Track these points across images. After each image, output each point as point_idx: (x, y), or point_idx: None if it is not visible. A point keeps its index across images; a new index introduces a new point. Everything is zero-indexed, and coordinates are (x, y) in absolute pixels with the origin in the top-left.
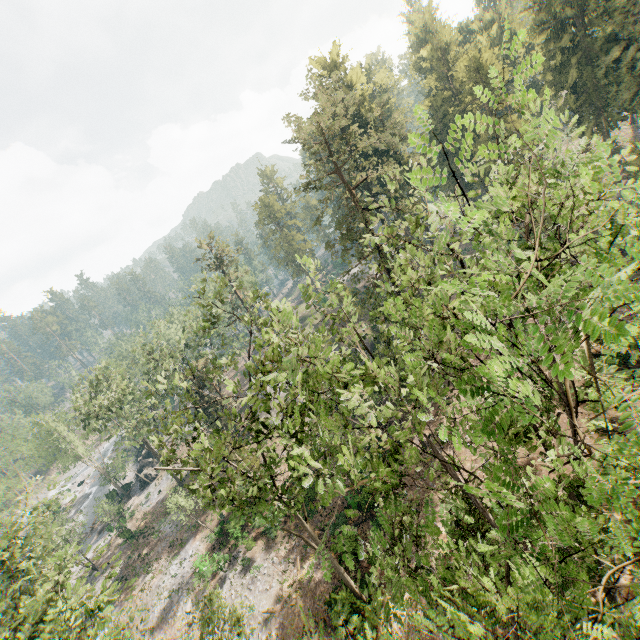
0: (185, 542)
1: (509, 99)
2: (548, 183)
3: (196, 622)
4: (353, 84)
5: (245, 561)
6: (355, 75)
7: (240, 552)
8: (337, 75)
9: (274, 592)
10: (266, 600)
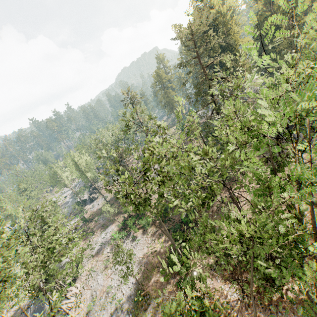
0: (108, 226)
1: (305, 18)
2: (316, 65)
3: (111, 256)
4: (214, 6)
5: (133, 237)
6: (216, 1)
7: (131, 233)
8: (206, 0)
9: (144, 250)
10: (141, 253)
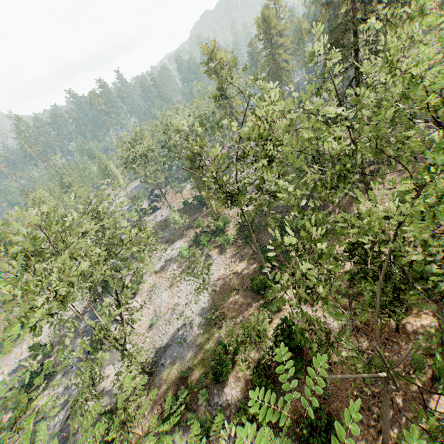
0: (174, 241)
1: None
2: None
3: (178, 274)
4: None
5: (207, 255)
6: None
7: (205, 251)
8: None
9: (221, 272)
10: (216, 274)
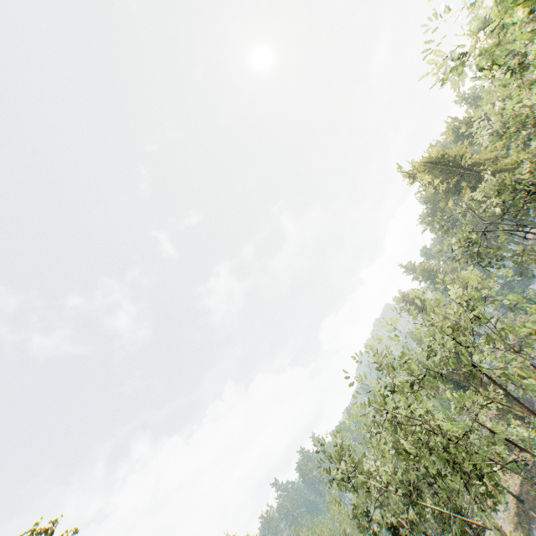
0: None
1: None
2: None
3: None
4: None
5: None
6: None
7: None
8: None
9: None
10: None
